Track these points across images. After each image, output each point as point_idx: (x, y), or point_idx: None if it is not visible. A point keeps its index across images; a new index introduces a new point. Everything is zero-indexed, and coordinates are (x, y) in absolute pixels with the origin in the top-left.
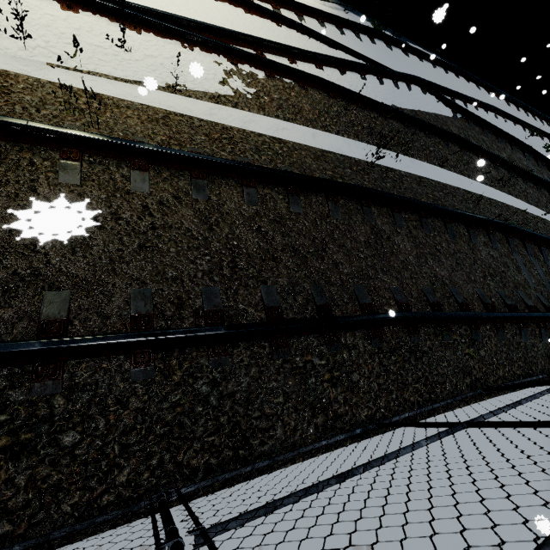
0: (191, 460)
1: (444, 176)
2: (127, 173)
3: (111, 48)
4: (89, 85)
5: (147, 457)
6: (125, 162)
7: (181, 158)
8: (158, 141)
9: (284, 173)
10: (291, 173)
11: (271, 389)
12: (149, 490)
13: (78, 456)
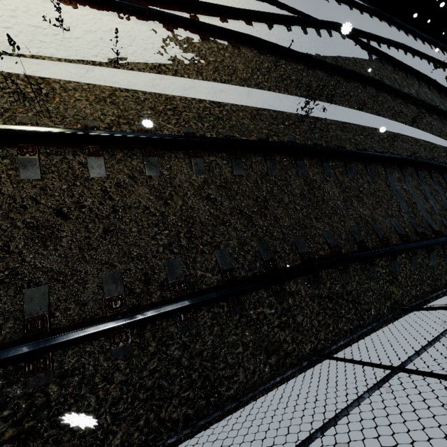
0: (171, 414)
1: (363, 119)
2: (83, 159)
3: (50, 27)
4: (35, 70)
5: (135, 420)
6: (80, 149)
7: (132, 139)
8: (108, 122)
9: (226, 140)
10: (233, 139)
11: (231, 343)
12: (140, 446)
13: (77, 431)
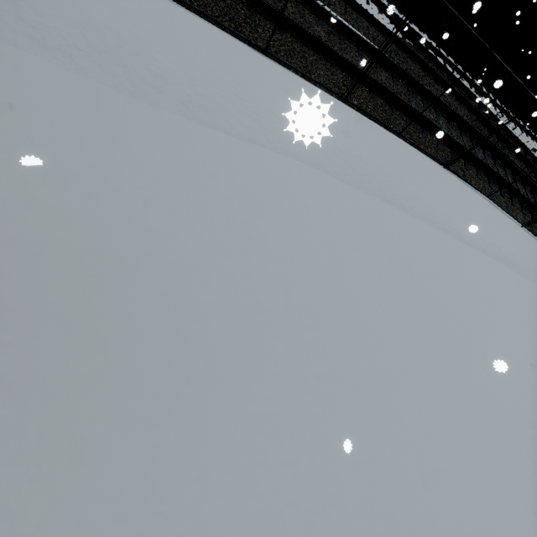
0: None
1: None
2: None
3: None
4: None
5: None
6: None
7: None
8: None
9: None
10: None
11: None
12: None
13: None
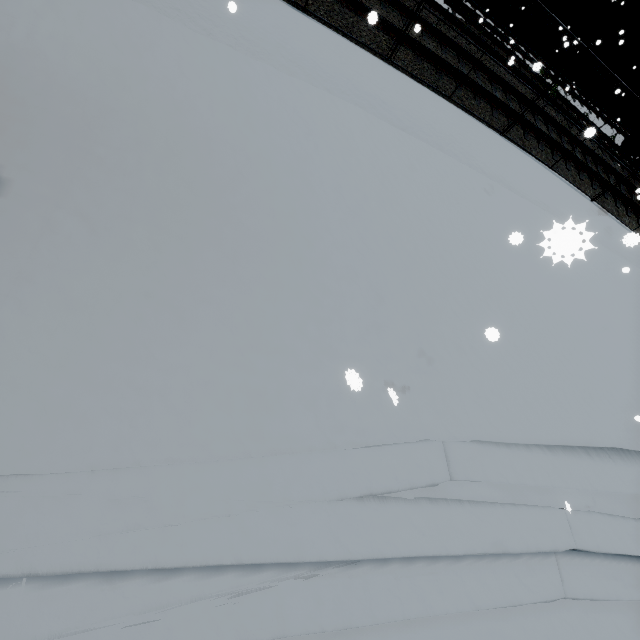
0: None
1: None
2: None
3: None
4: None
5: None
6: None
7: None
8: None
9: None
10: None
11: None
12: None
13: None
